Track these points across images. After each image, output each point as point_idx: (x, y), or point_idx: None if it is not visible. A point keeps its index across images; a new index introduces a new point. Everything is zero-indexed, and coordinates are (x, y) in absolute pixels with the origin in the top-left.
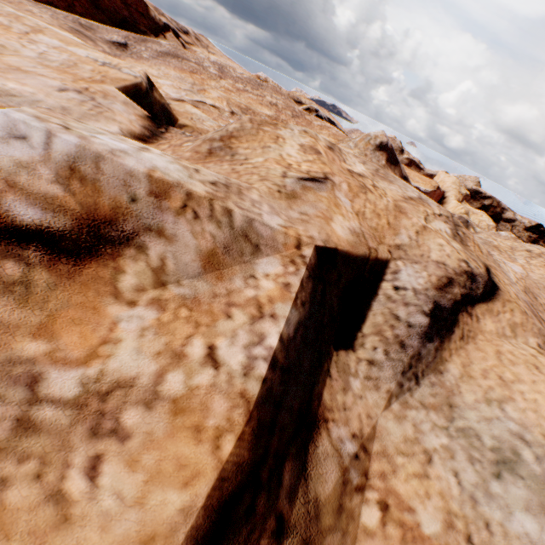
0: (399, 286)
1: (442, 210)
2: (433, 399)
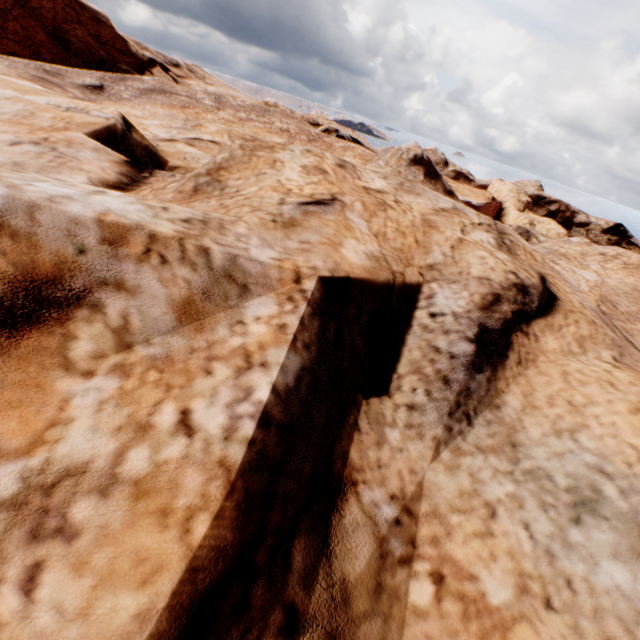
0: (436, 312)
1: (482, 218)
2: (491, 441)
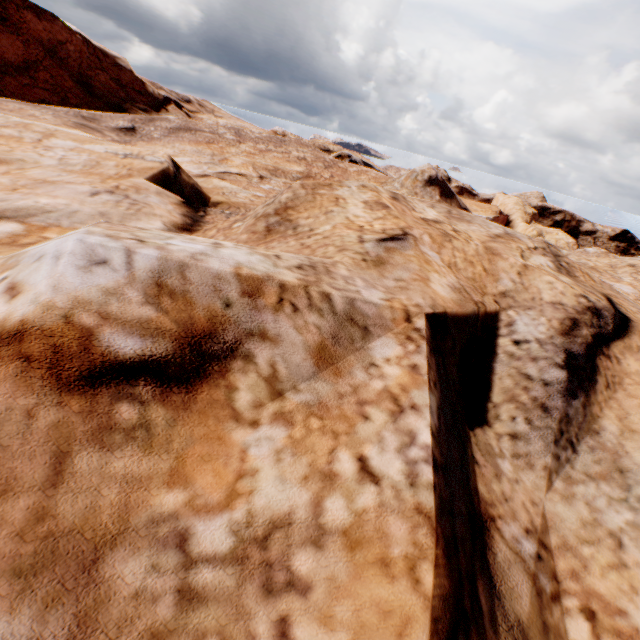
0: (519, 339)
1: (535, 242)
2: (598, 467)
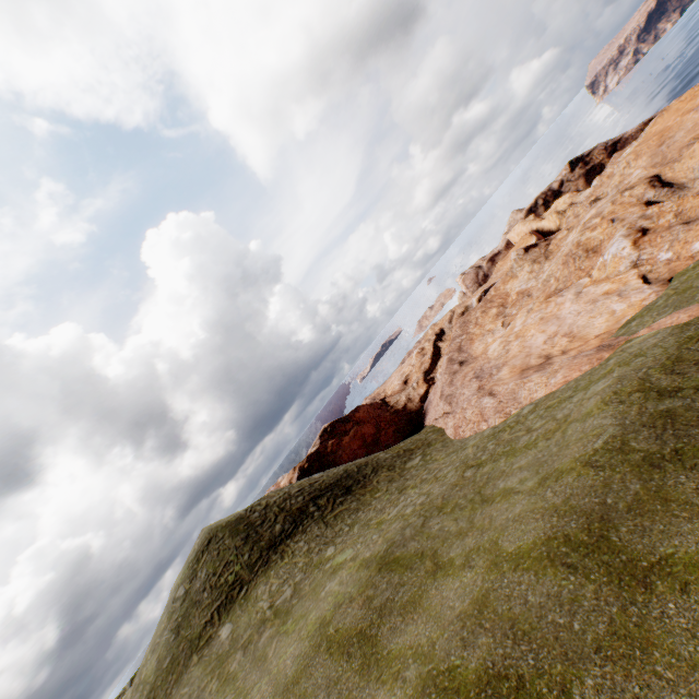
0: (652, 197)
1: (617, 195)
2: (691, 184)
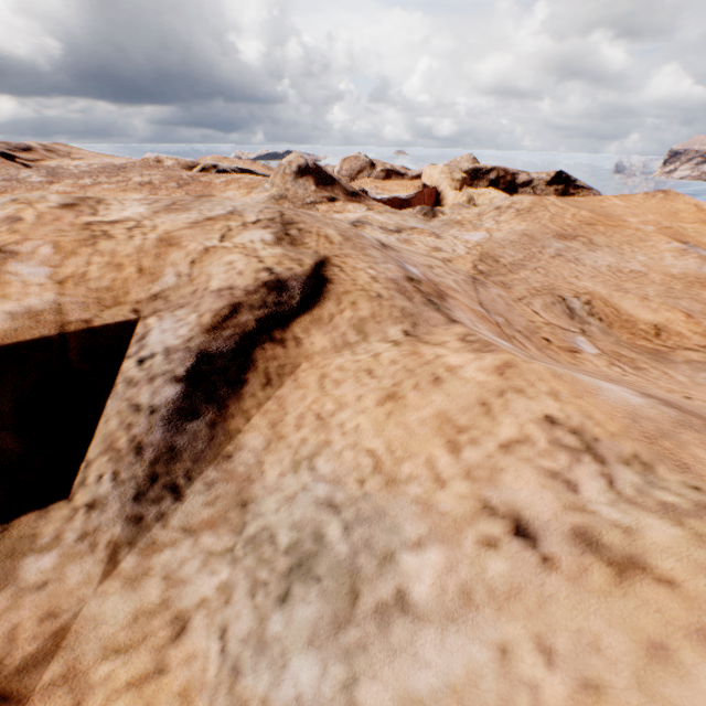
0: (146, 356)
1: (264, 214)
2: (210, 511)
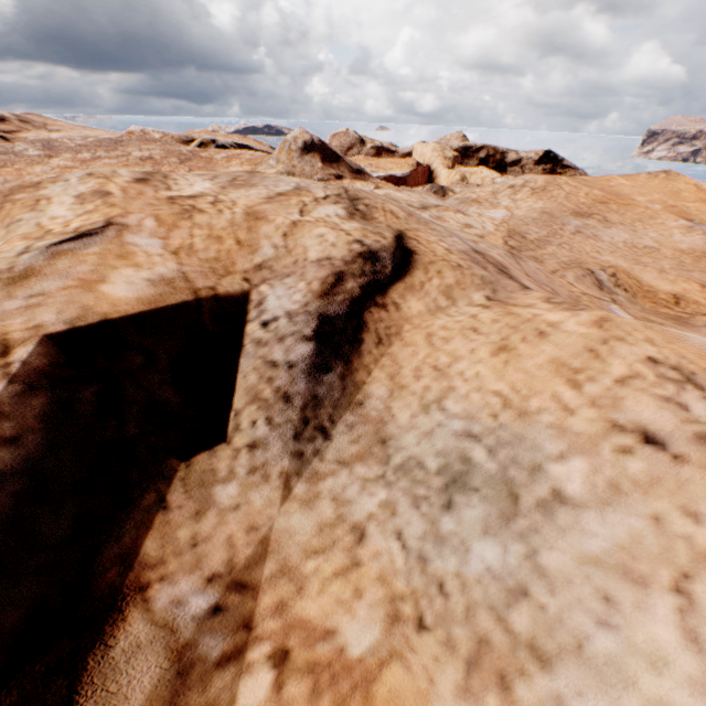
0: (269, 319)
1: (330, 190)
2: (356, 447)
